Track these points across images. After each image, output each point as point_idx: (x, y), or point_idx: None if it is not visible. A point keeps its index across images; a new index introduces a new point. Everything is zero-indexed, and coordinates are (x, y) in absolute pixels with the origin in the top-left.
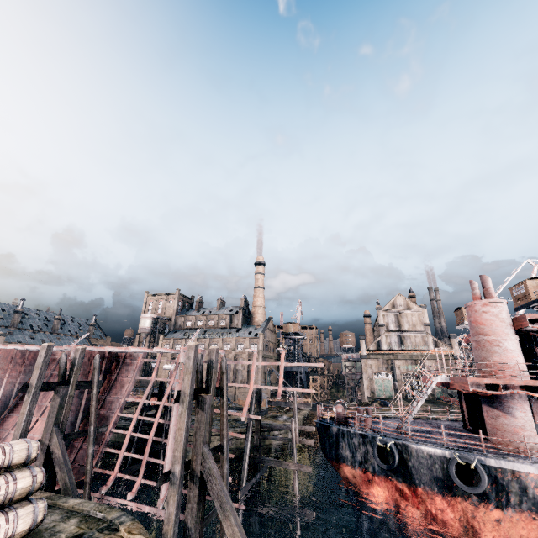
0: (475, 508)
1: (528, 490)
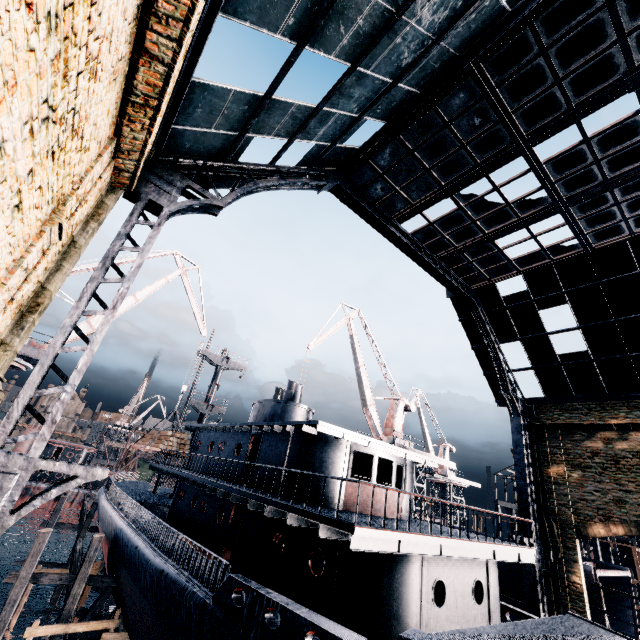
0: None
1: None
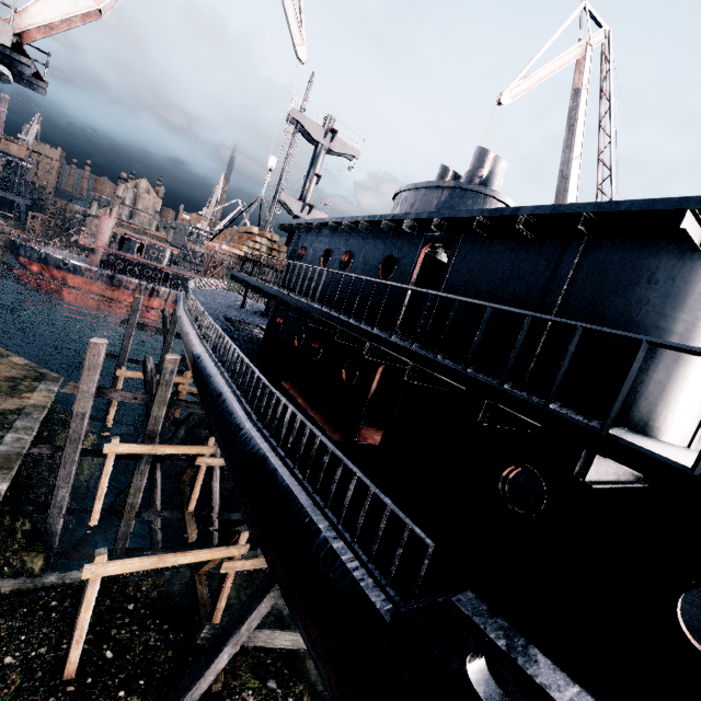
0: (67, 274)
1: (82, 271)
